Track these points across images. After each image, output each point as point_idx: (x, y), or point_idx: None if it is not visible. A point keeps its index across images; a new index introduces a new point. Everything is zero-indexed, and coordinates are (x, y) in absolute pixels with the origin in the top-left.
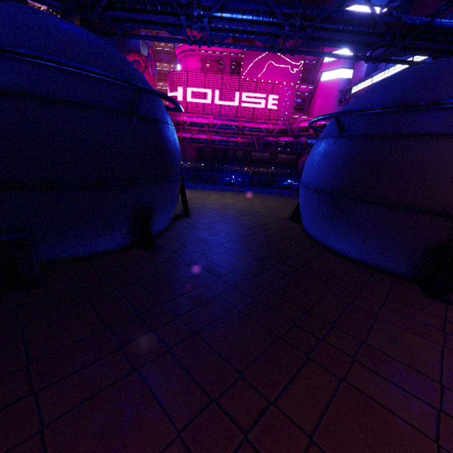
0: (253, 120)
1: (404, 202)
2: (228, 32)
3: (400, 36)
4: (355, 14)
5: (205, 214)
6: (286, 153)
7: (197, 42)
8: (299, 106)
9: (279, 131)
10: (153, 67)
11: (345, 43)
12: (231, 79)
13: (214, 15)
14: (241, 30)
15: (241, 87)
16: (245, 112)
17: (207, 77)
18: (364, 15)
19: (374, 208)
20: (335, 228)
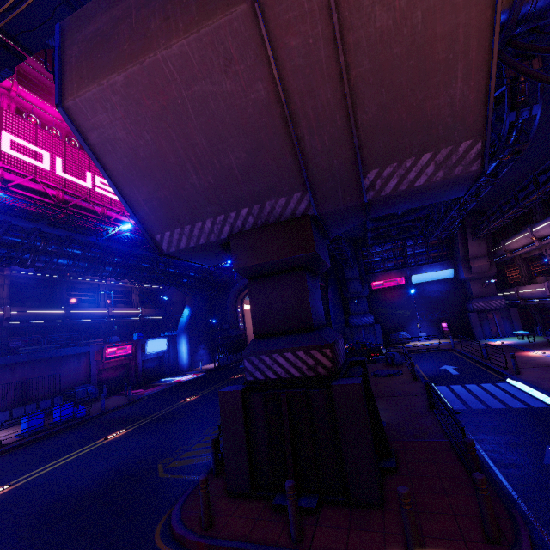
0: (119, 210)
1: None
2: None
3: None
4: None
5: None
6: None
7: None
8: None
9: None
10: None
11: None
12: (77, 153)
13: None
14: None
15: (92, 168)
16: (101, 200)
17: (41, 134)
18: None
19: None
20: None
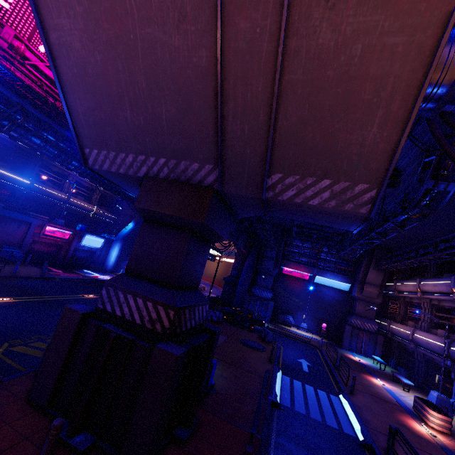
0: None
1: None
2: None
3: None
4: None
5: None
6: None
7: None
8: None
9: None
10: None
11: None
12: None
13: None
14: None
15: None
16: None
17: None
18: None
19: None
20: None
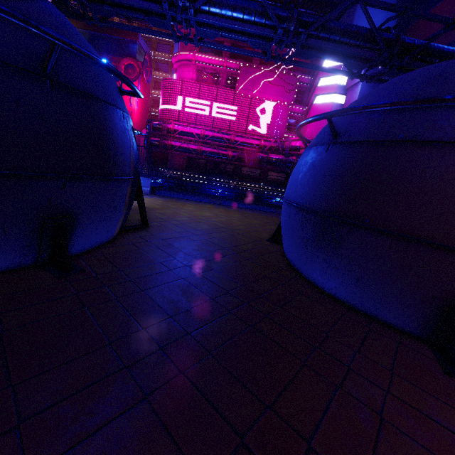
0: (245, 135)
1: (417, 232)
2: (216, 30)
3: (398, 55)
4: (353, 26)
5: (169, 227)
6: (276, 171)
7: (184, 39)
8: (291, 126)
9: (271, 148)
10: (149, 74)
11: (340, 56)
12: (225, 93)
13: (202, 8)
14: (231, 31)
15: (235, 101)
16: (238, 127)
17: (202, 88)
18: (362, 28)
19: (374, 237)
20: (322, 258)
